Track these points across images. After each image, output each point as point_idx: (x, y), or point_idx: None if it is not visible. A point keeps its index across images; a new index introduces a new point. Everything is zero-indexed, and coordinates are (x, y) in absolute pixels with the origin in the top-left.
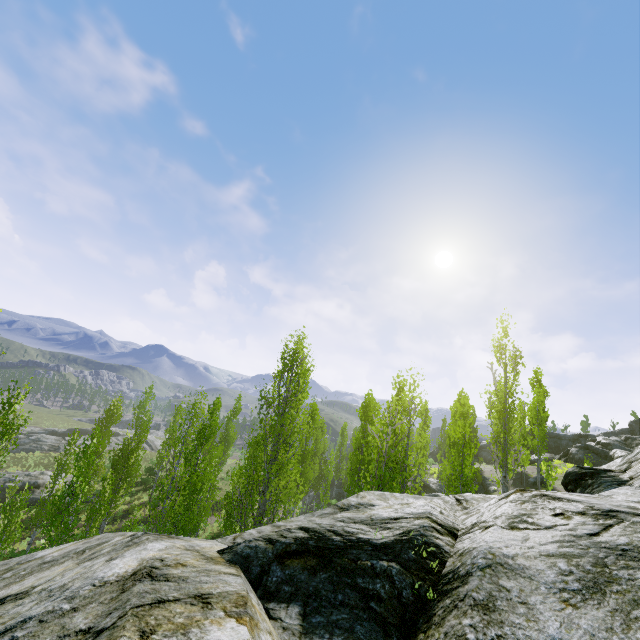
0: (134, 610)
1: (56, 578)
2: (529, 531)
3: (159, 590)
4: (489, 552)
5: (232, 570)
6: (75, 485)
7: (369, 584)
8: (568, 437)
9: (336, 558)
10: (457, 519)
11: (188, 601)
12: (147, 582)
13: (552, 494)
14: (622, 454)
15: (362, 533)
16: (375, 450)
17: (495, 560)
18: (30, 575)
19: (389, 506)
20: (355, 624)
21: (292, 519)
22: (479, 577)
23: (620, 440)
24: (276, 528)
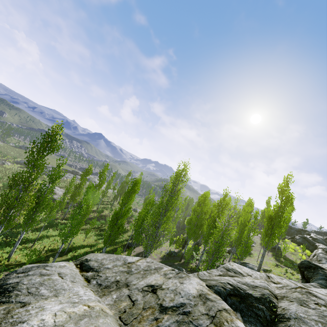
0: (218, 313)
1: (165, 284)
2: (307, 308)
3: (215, 305)
4: (295, 313)
5: (219, 297)
6: (82, 205)
7: (257, 311)
8: (295, 229)
9: (246, 300)
10: (274, 290)
11: (224, 311)
12: (209, 301)
13: (312, 292)
14: (322, 247)
15: (248, 290)
16: (218, 229)
17: (298, 316)
18: (147, 275)
19: (250, 278)
20: (256, 323)
21: (211, 270)
22: (294, 321)
23: (323, 238)
24: (209, 274)
